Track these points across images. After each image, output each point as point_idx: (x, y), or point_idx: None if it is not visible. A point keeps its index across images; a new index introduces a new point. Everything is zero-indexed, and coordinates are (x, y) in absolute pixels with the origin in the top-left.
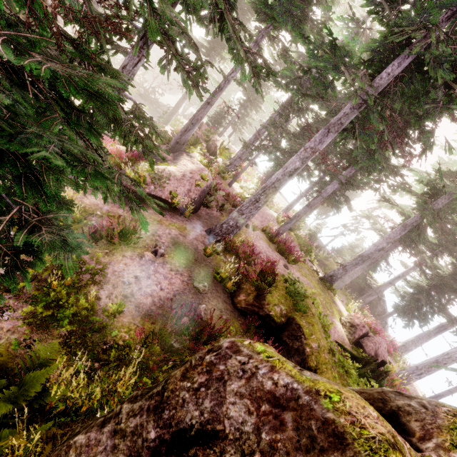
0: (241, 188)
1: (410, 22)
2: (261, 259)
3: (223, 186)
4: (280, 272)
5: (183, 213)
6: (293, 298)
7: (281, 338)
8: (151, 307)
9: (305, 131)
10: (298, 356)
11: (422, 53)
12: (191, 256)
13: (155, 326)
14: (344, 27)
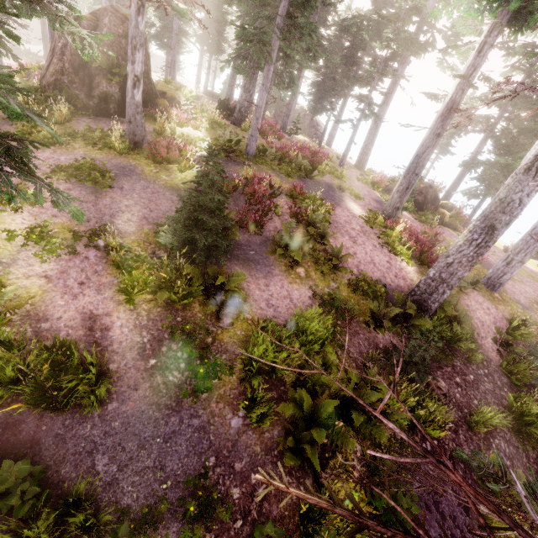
0: None
1: None
2: None
3: None
4: None
5: None
6: None
7: None
8: None
9: None
10: None
11: None
12: None
13: None
14: None
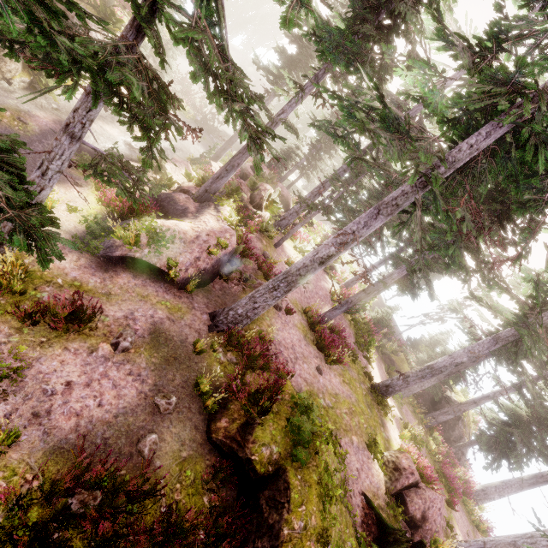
0: (295, 249)
1: (498, 81)
2: (274, 364)
3: (263, 248)
4: (307, 379)
5: (185, 287)
6: (295, 436)
7: (258, 500)
8: (68, 434)
9: (385, 190)
10: (268, 540)
11: (520, 123)
12: (171, 352)
13: (60, 468)
14: (419, 73)
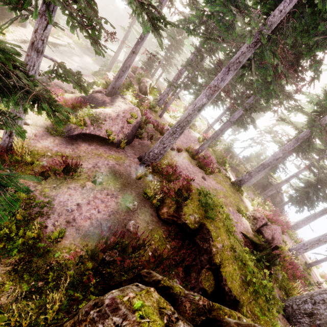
0: (170, 117)
1: None
2: (181, 177)
3: (154, 118)
4: (199, 183)
5: (119, 146)
6: (205, 207)
7: (195, 240)
8: (89, 228)
9: (218, 67)
10: (206, 255)
11: None
12: (125, 181)
13: (91, 244)
14: None
